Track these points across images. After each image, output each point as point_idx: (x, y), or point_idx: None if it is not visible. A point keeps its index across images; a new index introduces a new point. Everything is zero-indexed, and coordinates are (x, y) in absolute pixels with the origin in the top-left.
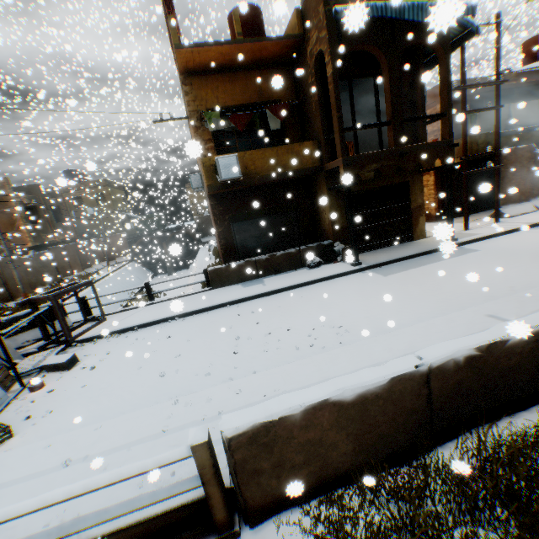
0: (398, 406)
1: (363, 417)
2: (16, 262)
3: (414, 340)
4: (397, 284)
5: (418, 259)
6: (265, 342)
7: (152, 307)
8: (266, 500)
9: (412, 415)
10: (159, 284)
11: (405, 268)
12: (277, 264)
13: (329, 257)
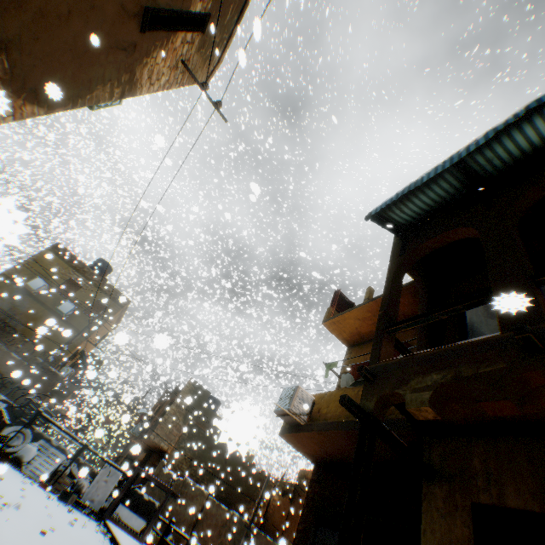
0: None
1: None
2: None
3: None
4: None
5: None
6: None
7: None
8: None
9: None
10: None
11: None
12: None
13: None
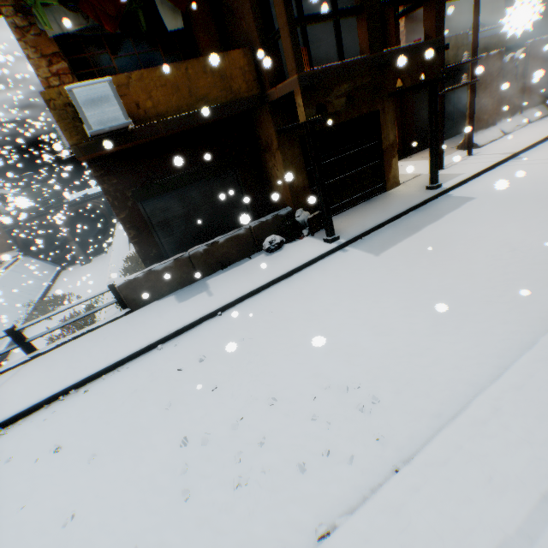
0: None
1: None
2: None
3: (530, 437)
4: (403, 270)
5: (406, 220)
6: (237, 452)
7: (32, 369)
8: None
9: None
10: (71, 281)
11: (397, 237)
12: (222, 254)
13: (293, 232)
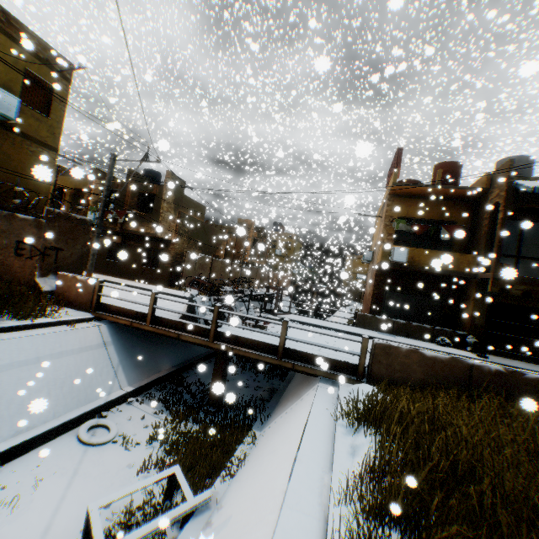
0: (451, 372)
1: (432, 367)
2: (237, 267)
3: None
4: None
5: None
6: None
7: (316, 319)
8: (378, 377)
9: (457, 381)
10: None
11: None
12: (410, 330)
13: (458, 343)
